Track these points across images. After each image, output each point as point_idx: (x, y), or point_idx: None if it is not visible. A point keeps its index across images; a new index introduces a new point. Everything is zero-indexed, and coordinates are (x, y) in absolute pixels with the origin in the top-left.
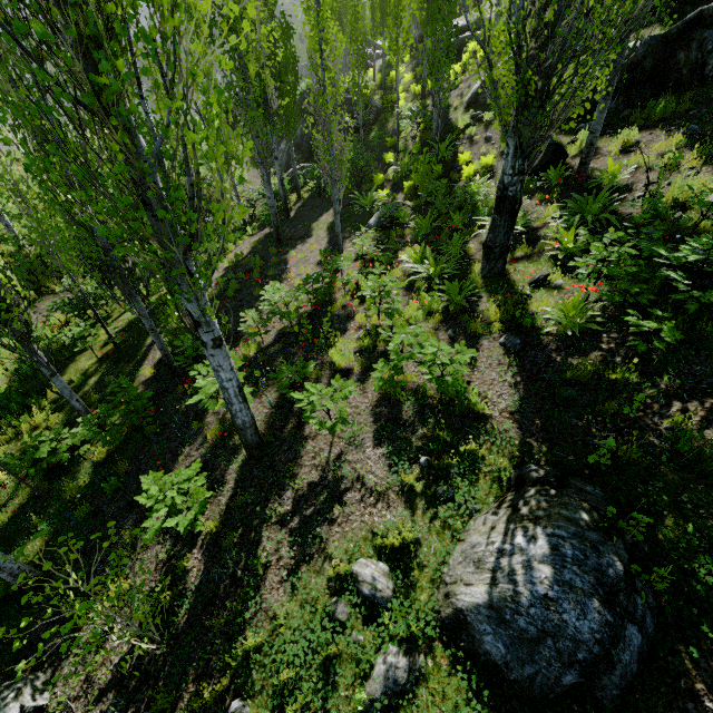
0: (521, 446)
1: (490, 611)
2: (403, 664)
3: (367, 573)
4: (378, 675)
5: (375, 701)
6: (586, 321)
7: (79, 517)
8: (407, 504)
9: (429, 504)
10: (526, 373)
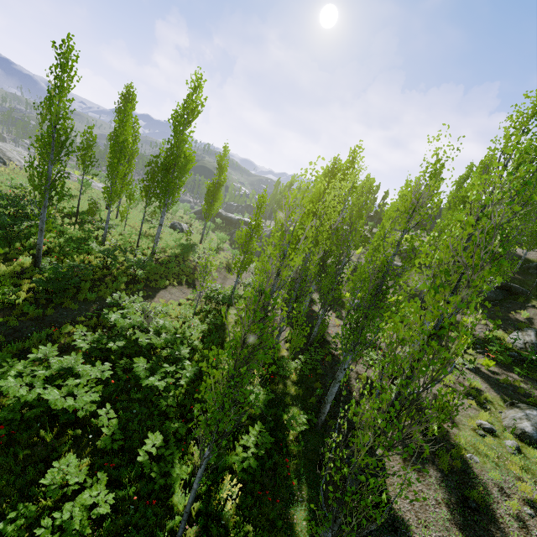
0: (501, 397)
1: (532, 427)
2: (515, 442)
3: (485, 422)
4: (510, 445)
5: (514, 450)
6: (491, 367)
7: (314, 402)
8: (476, 409)
9: (484, 410)
10: (484, 378)
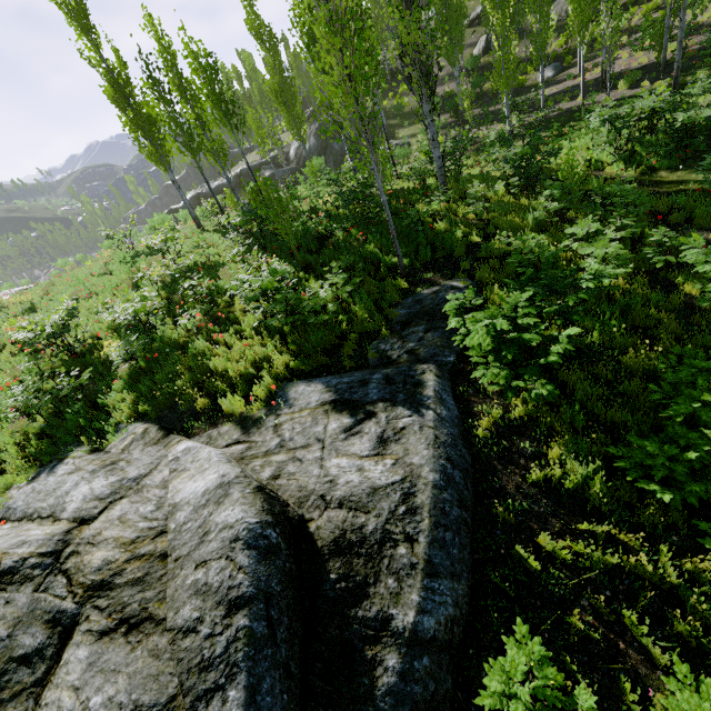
0: None
1: None
2: None
3: None
4: None
5: None
6: None
7: None
8: None
9: None
10: None
